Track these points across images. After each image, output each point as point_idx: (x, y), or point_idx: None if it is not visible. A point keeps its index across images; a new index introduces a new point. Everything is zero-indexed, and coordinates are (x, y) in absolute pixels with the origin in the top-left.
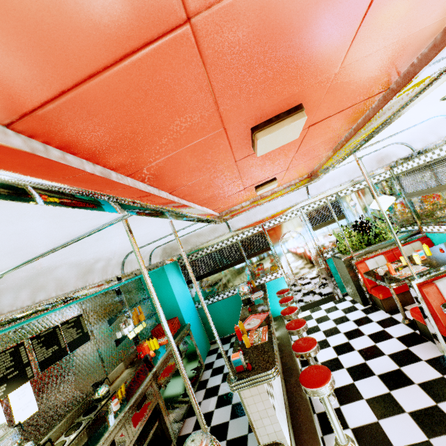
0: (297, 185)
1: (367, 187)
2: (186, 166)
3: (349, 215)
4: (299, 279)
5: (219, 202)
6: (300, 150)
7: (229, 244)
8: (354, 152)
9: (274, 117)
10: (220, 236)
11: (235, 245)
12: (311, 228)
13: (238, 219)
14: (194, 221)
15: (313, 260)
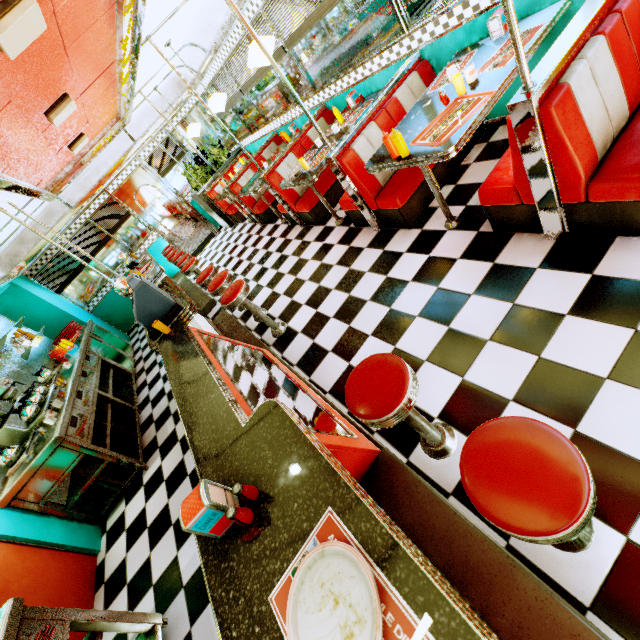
0: (112, 132)
1: (189, 114)
2: (12, 148)
3: (188, 150)
4: (176, 232)
5: (40, 173)
6: (87, 107)
7: (80, 228)
8: (133, 96)
9: (55, 104)
10: (63, 218)
11: (89, 225)
12: (159, 175)
13: (71, 190)
14: (31, 196)
15: (179, 208)
